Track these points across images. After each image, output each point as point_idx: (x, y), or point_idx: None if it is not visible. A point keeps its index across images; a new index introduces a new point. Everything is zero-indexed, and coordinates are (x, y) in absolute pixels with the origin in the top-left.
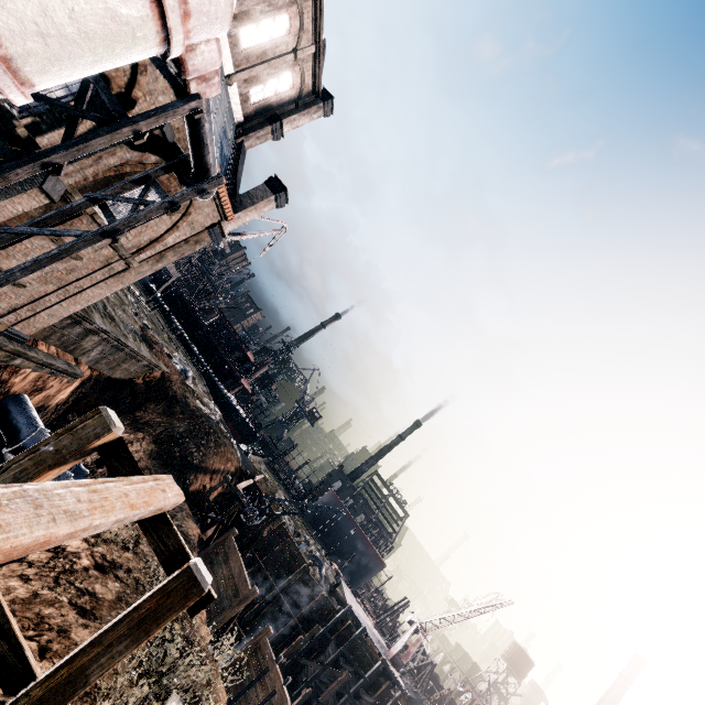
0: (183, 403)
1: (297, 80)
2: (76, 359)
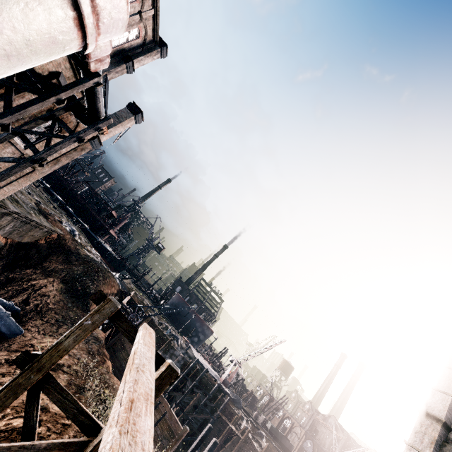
0: (76, 254)
1: (142, 32)
2: None
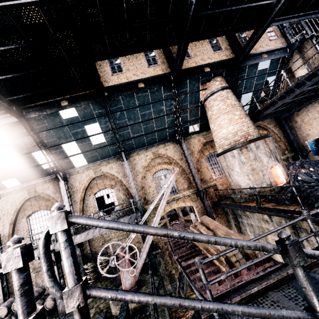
0: None
1: None
2: None
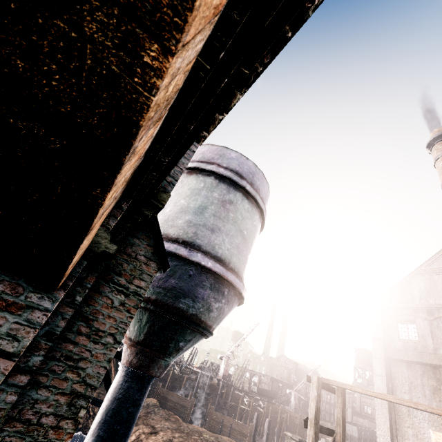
0: None
1: None
2: None
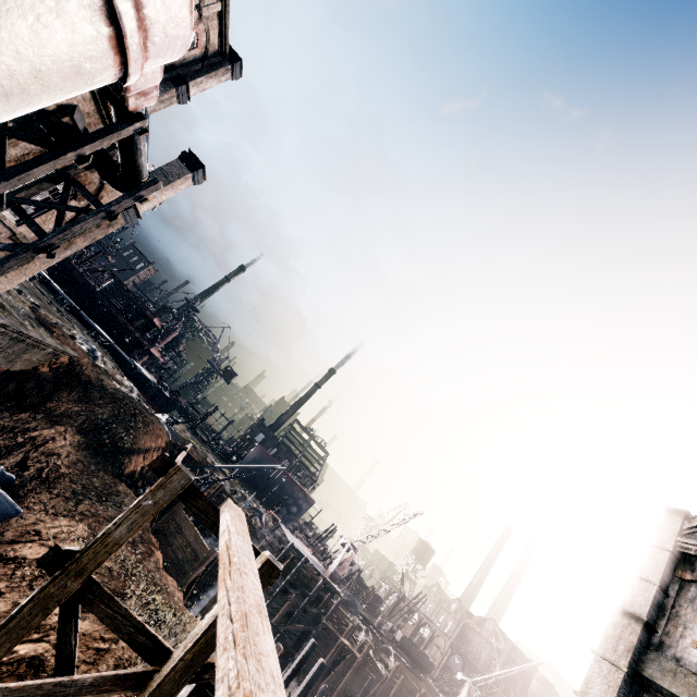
0: (100, 387)
1: (202, 39)
2: None
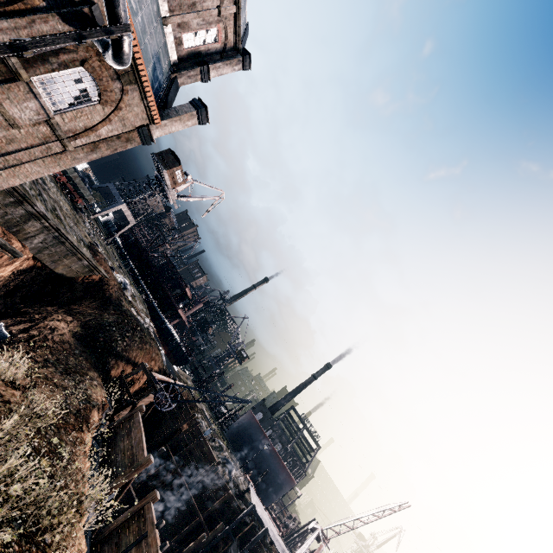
0: (116, 304)
1: (222, 36)
2: (19, 243)
